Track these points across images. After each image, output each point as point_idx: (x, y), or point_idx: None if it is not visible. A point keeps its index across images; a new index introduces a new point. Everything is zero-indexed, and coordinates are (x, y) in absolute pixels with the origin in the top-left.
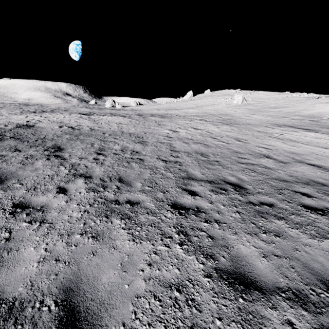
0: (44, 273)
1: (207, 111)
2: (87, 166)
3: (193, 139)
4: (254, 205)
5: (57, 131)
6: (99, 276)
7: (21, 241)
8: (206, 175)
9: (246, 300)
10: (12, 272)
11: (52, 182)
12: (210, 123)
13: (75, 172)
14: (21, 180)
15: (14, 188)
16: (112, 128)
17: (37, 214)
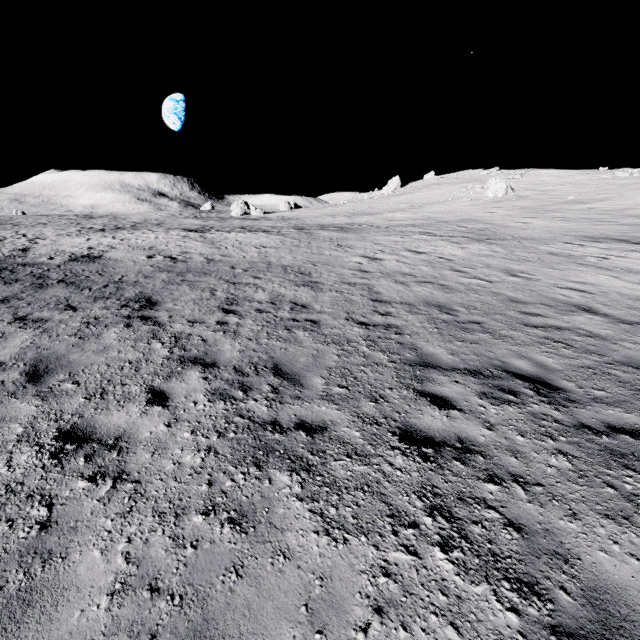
0: (125, 631)
1: (434, 215)
2: (206, 339)
3: (415, 275)
4: (595, 433)
5: (144, 267)
6: None
7: (72, 532)
8: (460, 355)
9: None
10: (50, 623)
11: (138, 377)
12: (444, 240)
13: (182, 355)
14: (77, 373)
15: (62, 393)
16: (249, 257)
17: (107, 458)
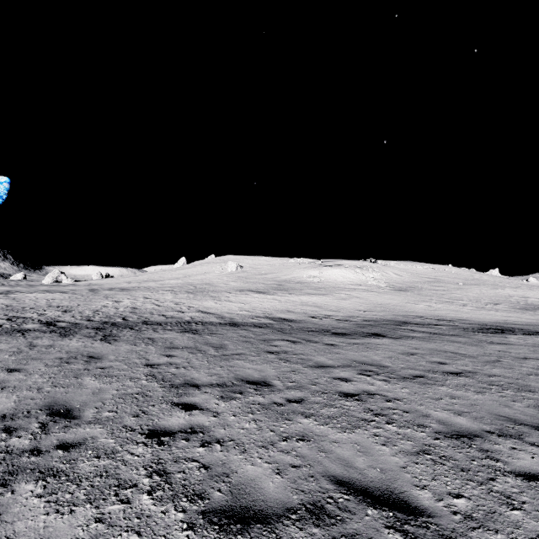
0: None
1: (192, 281)
2: None
3: (129, 306)
4: (113, 325)
5: None
6: (2, 338)
7: None
8: (103, 320)
9: (64, 336)
10: None
11: None
12: (173, 293)
13: None
14: None
15: None
16: (38, 304)
17: None
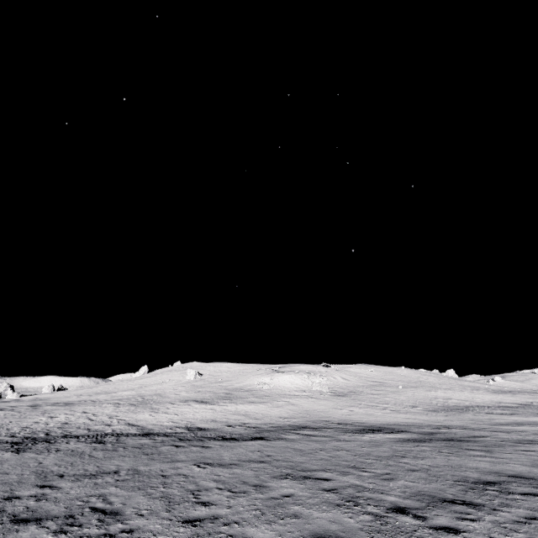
0: None
1: (145, 392)
2: None
3: (62, 421)
4: (32, 440)
5: None
6: None
7: None
8: (26, 435)
9: None
10: None
11: None
12: (116, 406)
13: None
14: None
15: None
16: None
17: None
